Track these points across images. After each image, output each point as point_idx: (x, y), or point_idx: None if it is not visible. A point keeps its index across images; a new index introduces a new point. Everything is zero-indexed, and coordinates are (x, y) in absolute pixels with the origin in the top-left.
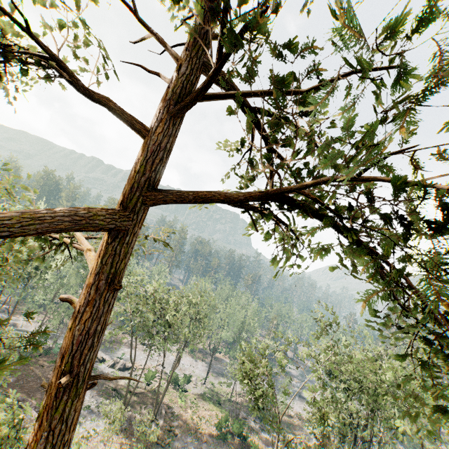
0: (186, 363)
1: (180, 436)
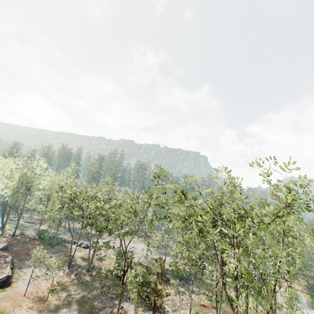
0: (139, 247)
1: (104, 282)
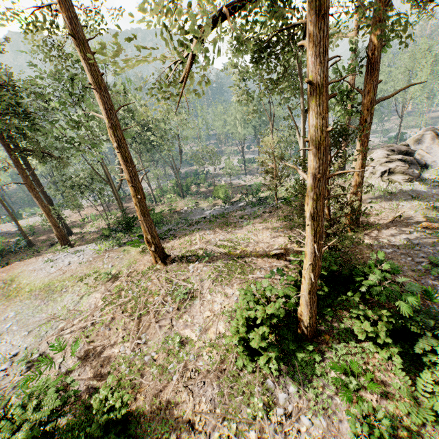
0: None
1: None
